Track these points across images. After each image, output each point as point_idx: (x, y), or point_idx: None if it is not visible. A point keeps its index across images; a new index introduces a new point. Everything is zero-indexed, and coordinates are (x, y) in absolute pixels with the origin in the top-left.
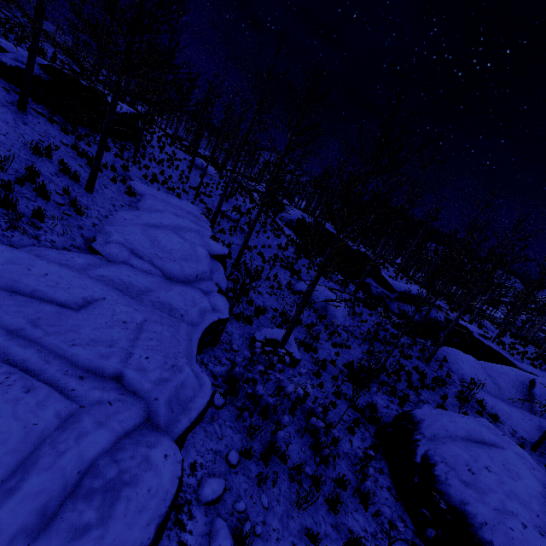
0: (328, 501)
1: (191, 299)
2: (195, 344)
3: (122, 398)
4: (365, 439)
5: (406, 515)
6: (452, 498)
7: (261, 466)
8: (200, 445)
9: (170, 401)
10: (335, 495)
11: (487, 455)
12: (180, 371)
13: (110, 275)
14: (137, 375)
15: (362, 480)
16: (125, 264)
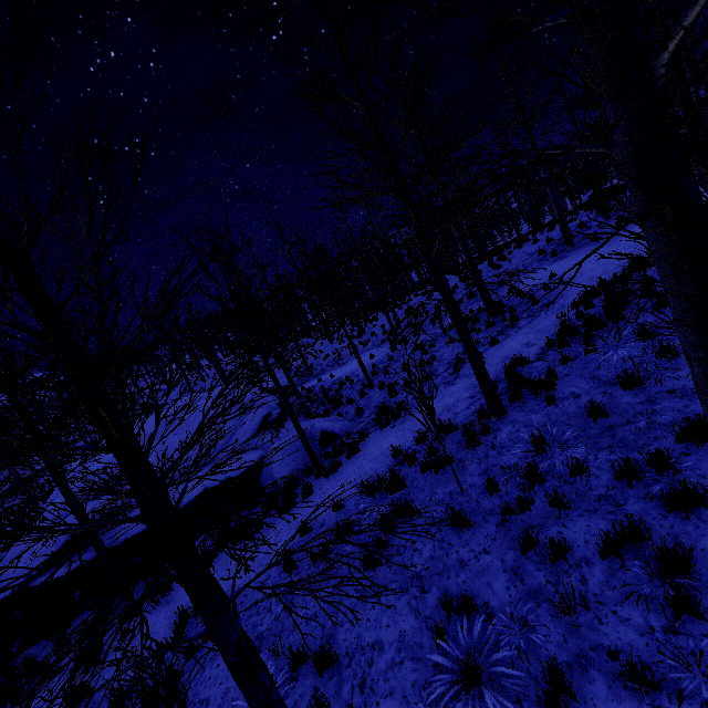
0: None
1: None
2: None
3: None
4: None
5: None
6: None
7: None
8: None
9: None
10: None
11: None
12: None
13: None
14: None
15: None
16: None
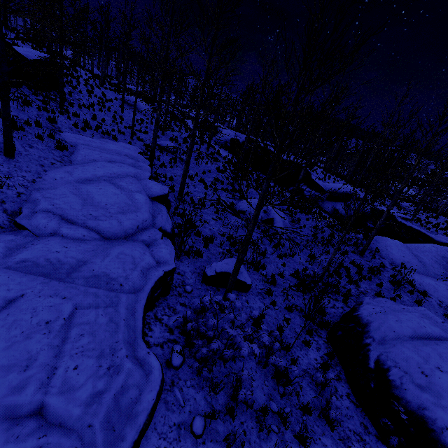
0: (296, 436)
1: (131, 260)
2: (140, 315)
3: (44, 443)
4: (320, 348)
5: (367, 420)
6: (410, 403)
7: (228, 421)
8: (162, 424)
9: (108, 419)
10: (302, 424)
11: (436, 354)
12: (118, 372)
13: (34, 257)
14: (62, 401)
15: (326, 409)
16: (55, 236)
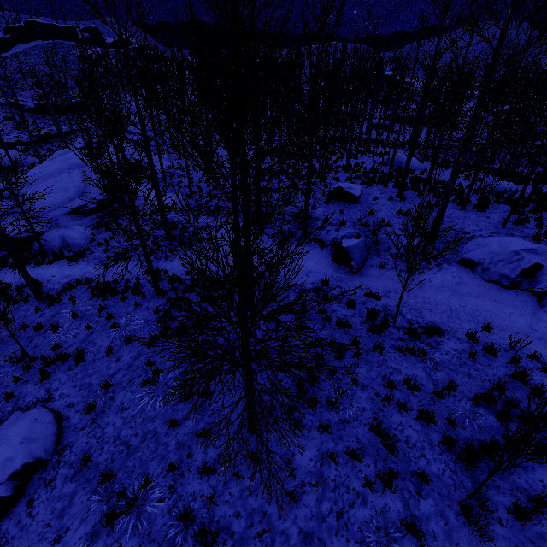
0: None
1: None
2: None
3: None
4: None
5: None
6: None
7: None
8: None
9: None
10: None
11: None
12: None
13: None
14: None
15: None
16: None
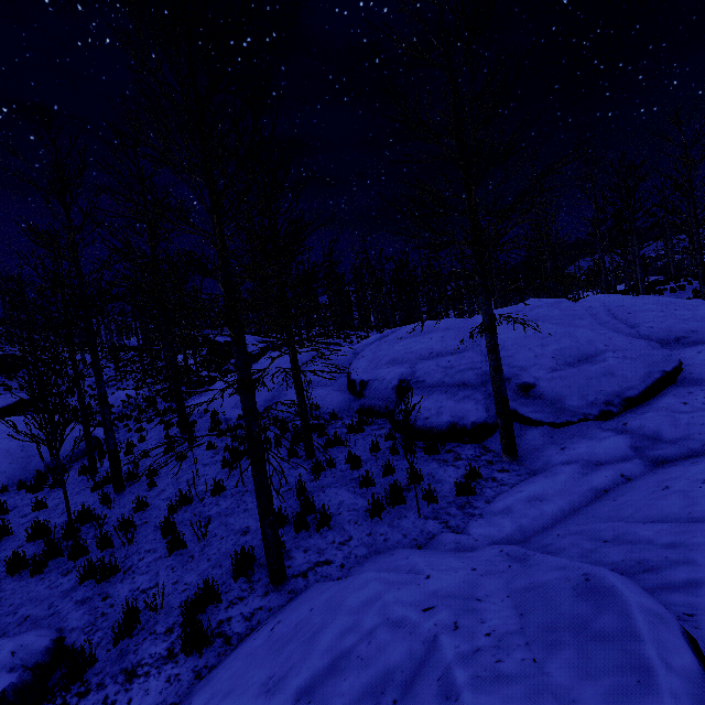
0: None
1: None
2: None
3: None
4: None
5: None
6: None
7: None
8: None
9: None
10: None
11: None
12: None
13: None
14: None
15: None
16: None
